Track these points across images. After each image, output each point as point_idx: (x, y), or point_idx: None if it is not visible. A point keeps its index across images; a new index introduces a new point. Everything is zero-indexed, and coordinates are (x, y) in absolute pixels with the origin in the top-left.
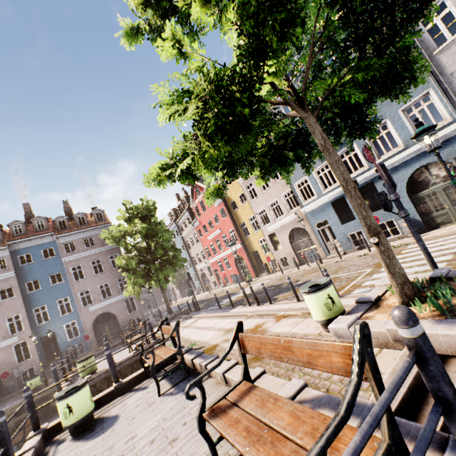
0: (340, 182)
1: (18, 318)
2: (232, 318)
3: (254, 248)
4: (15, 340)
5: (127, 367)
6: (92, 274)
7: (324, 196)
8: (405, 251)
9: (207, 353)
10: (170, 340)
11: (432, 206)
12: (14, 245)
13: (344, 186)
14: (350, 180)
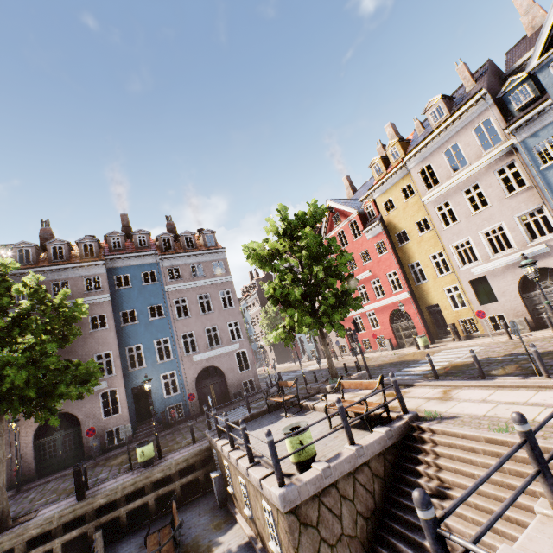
0: None
1: (98, 358)
2: None
3: (431, 300)
4: (103, 385)
5: (376, 457)
6: (198, 312)
7: None
8: None
9: None
10: (457, 419)
11: None
12: (111, 261)
13: None
14: None
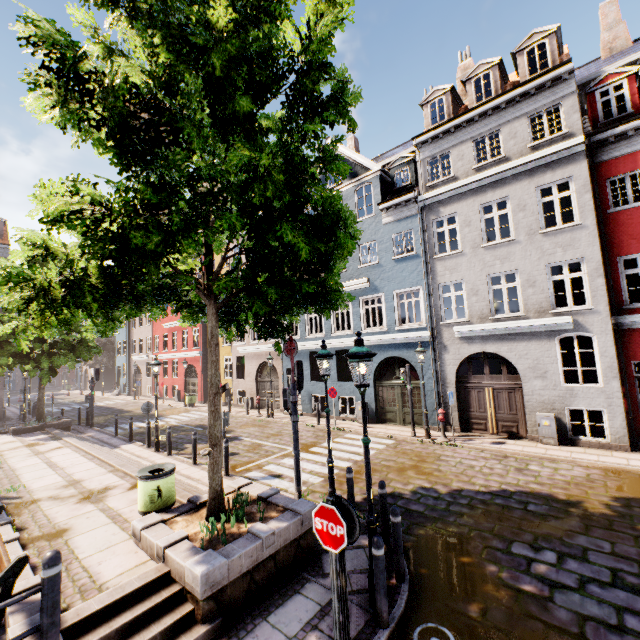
0: (209, 382)
1: None
2: (98, 464)
3: None
4: None
5: None
6: None
7: (306, 341)
8: (338, 440)
9: (15, 509)
10: None
11: (389, 399)
12: None
13: (209, 388)
14: (216, 385)
